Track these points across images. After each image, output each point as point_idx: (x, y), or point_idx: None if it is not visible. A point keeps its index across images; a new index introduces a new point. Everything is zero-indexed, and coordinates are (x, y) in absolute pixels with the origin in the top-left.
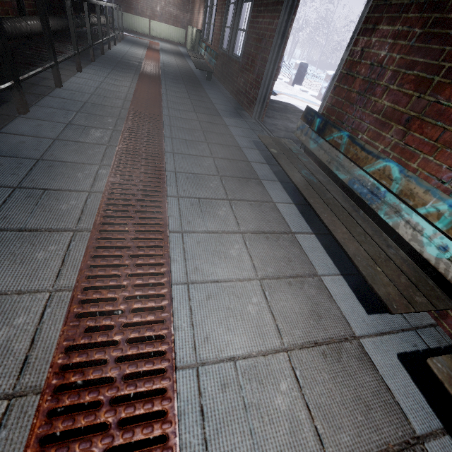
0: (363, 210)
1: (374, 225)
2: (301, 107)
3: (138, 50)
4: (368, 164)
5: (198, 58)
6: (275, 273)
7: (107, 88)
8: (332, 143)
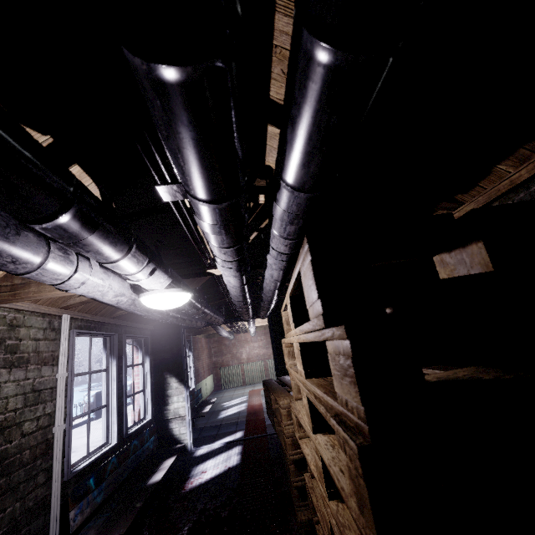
0: None
1: None
2: None
3: None
4: None
5: None
6: None
7: None
8: None
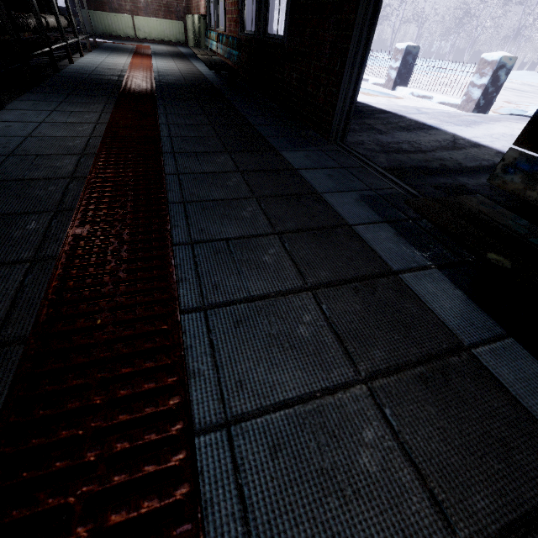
0: None
1: None
2: (375, 104)
3: (119, 59)
4: None
5: (209, 56)
6: None
7: (49, 134)
8: None
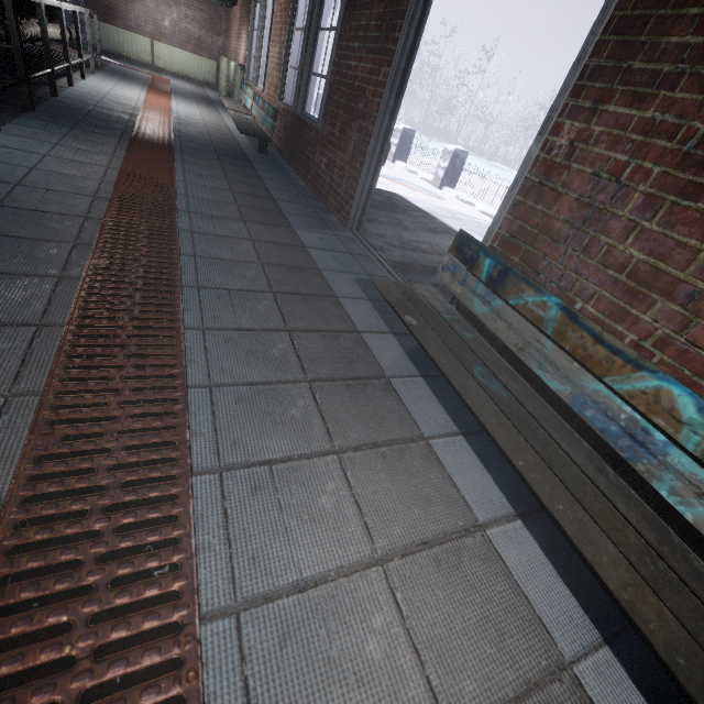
0: (597, 450)
1: (647, 510)
2: (413, 201)
3: (130, 91)
4: (615, 373)
5: (241, 114)
6: (483, 699)
7: (56, 170)
8: (525, 313)
